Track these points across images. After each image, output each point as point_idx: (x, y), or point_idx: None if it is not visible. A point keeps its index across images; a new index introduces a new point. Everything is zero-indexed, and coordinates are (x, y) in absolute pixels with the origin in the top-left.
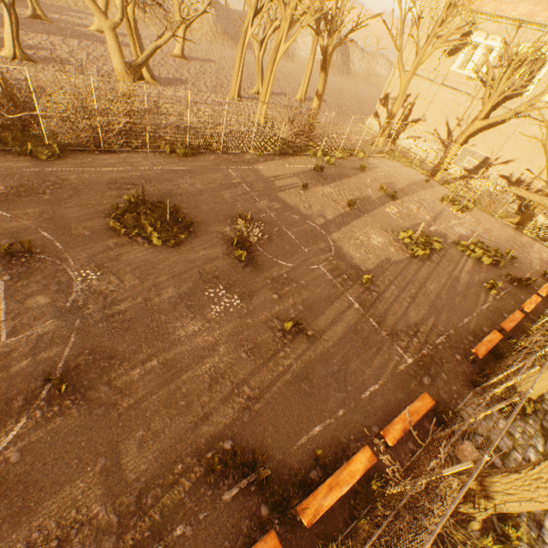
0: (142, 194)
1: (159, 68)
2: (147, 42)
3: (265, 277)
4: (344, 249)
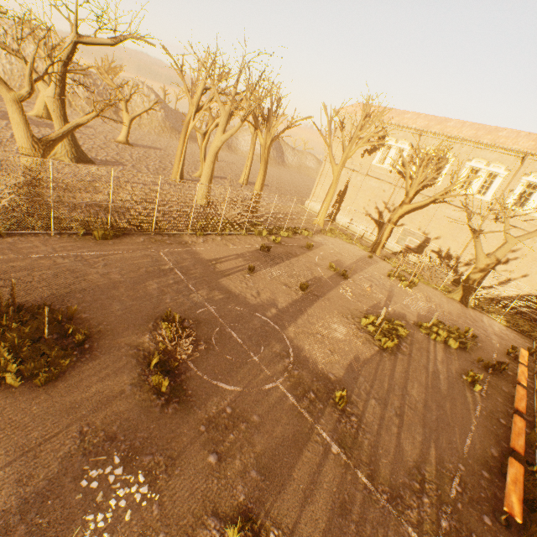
0: (10, 298)
1: (98, 151)
2: (92, 129)
3: (198, 420)
4: (305, 350)
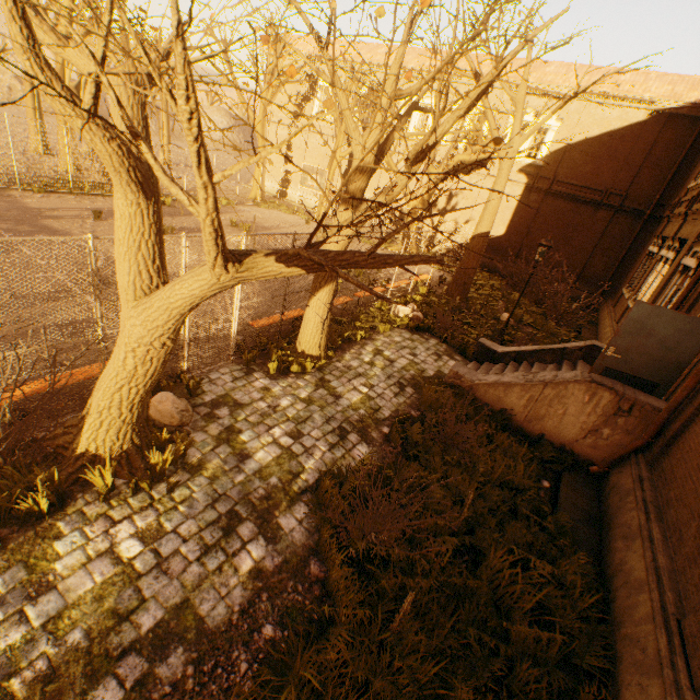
0: None
1: None
2: None
3: None
4: None
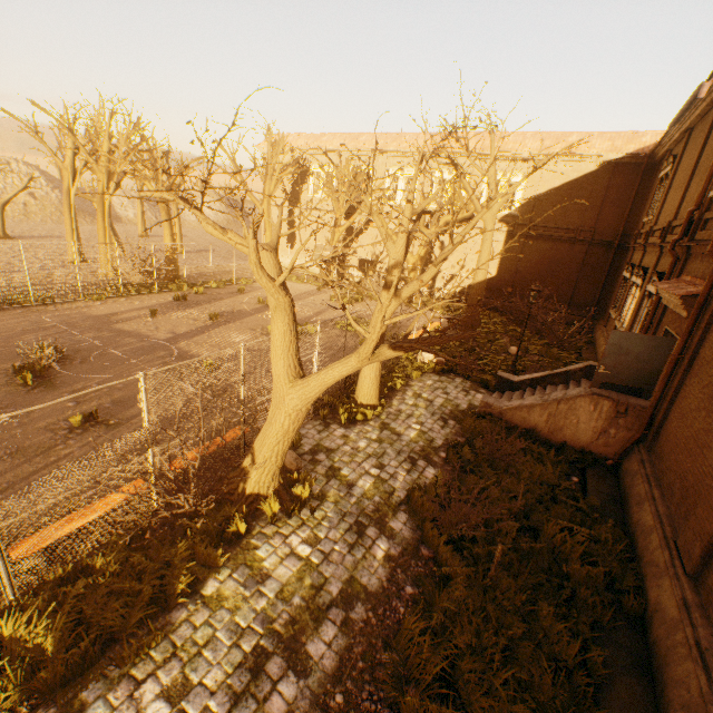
0: None
1: None
2: None
3: (63, 392)
4: (192, 351)
